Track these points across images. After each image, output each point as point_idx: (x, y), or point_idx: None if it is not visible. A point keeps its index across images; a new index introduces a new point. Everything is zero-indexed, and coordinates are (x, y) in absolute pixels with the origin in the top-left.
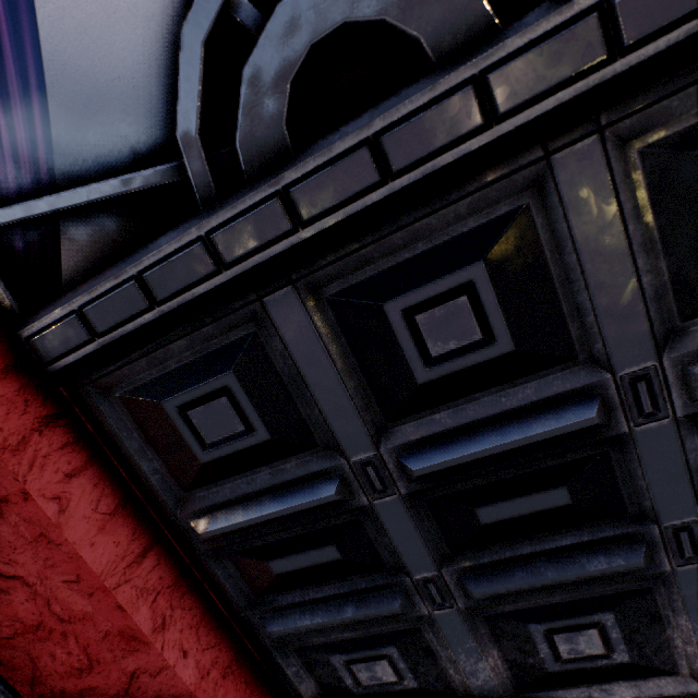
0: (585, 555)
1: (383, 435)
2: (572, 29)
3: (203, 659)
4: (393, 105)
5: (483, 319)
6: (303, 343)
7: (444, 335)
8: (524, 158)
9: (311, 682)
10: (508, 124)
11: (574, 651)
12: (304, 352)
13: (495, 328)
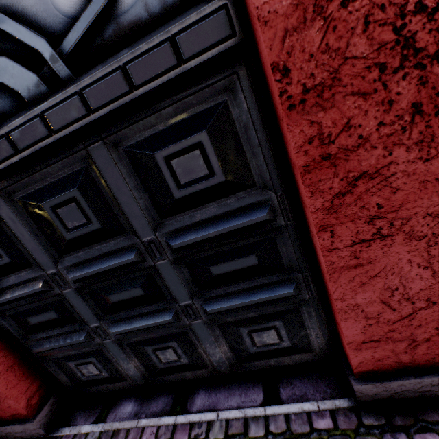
0: (153, 316)
1: (59, 262)
2: (71, 100)
3: None
4: (12, 121)
5: (85, 213)
6: (11, 219)
7: (71, 219)
8: (77, 147)
9: (63, 374)
10: (59, 135)
11: (166, 358)
12: (13, 223)
13: (91, 217)
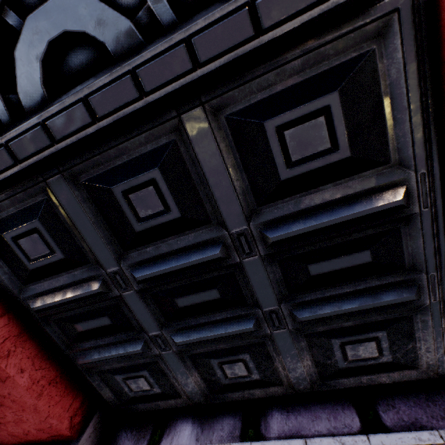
0: (228, 324)
1: (122, 258)
2: (174, 51)
3: (35, 374)
4: (93, 81)
5: (163, 199)
6: (72, 206)
7: (145, 206)
8: (168, 115)
9: (107, 389)
10: (151, 98)
11: (233, 373)
12: (73, 211)
13: (170, 204)
